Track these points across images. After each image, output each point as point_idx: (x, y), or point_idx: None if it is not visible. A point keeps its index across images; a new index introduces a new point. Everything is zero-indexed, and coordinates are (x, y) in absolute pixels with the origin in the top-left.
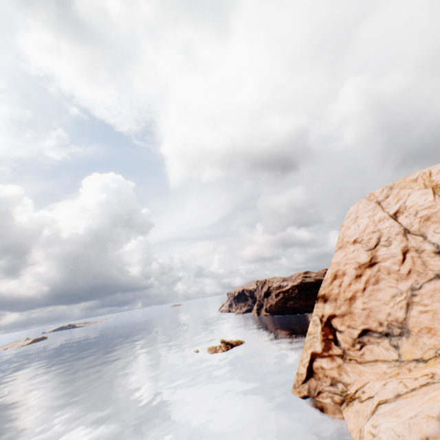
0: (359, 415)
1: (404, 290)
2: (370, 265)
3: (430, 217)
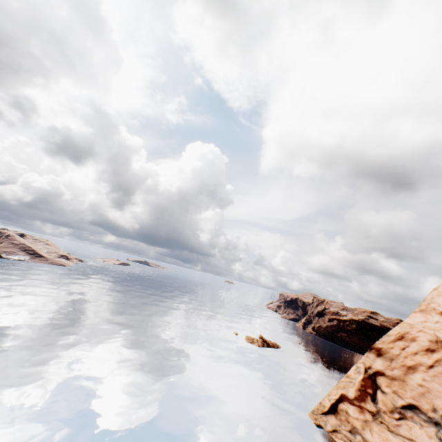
0: None
1: None
2: None
3: None
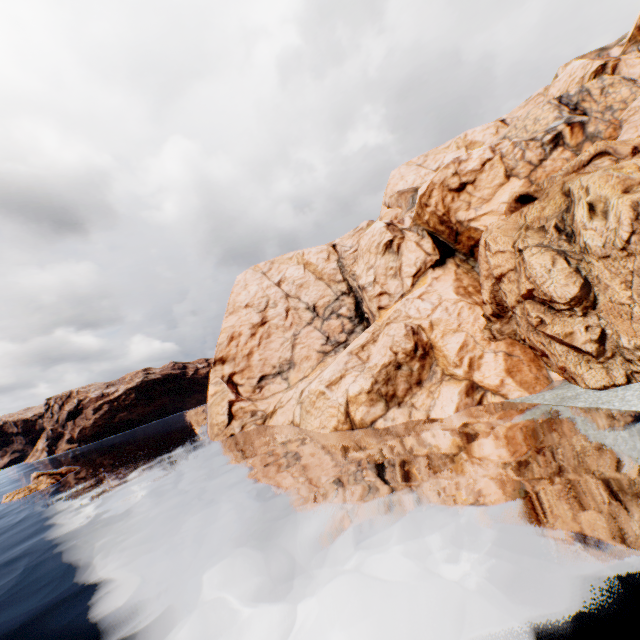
0: (286, 412)
1: (290, 337)
2: (262, 324)
3: (303, 285)
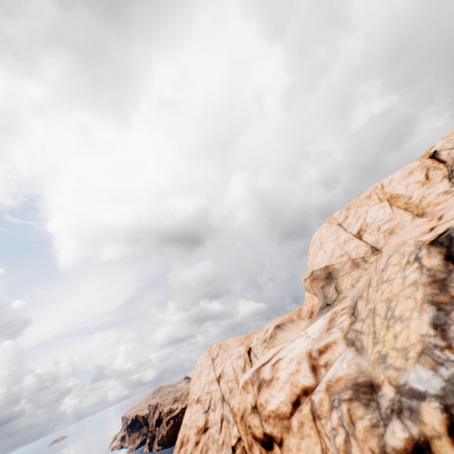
0: None
1: None
2: (205, 430)
3: (232, 390)
